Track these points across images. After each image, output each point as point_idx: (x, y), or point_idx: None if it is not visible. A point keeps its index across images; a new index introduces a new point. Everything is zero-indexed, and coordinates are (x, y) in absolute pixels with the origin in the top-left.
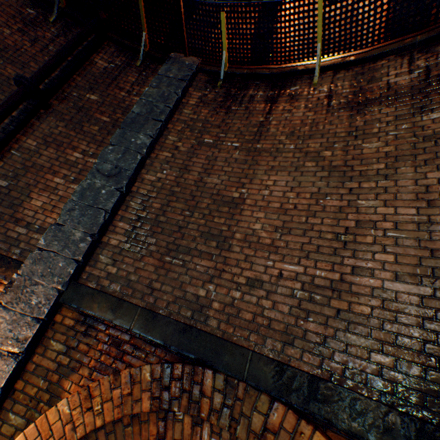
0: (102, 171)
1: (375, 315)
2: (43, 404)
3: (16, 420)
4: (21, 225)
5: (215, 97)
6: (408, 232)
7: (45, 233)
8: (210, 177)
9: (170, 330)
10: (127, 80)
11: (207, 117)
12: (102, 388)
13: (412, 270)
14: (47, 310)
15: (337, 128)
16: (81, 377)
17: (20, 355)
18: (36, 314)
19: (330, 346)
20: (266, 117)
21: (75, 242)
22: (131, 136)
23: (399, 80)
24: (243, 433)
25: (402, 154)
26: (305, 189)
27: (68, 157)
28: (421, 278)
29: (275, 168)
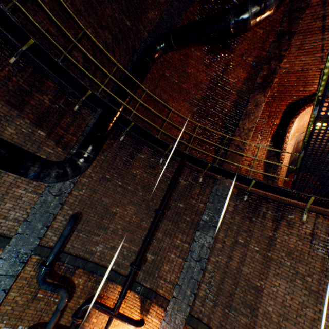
0: (193, 257)
1: None
2: None
3: None
4: (162, 278)
5: (242, 207)
6: None
7: (175, 288)
8: (243, 267)
9: None
10: (195, 191)
11: (239, 222)
12: None
13: None
14: (182, 327)
15: (315, 263)
16: None
17: None
18: (178, 328)
19: None
20: (273, 233)
21: (187, 295)
22: (203, 236)
23: None
24: None
25: None
26: (295, 297)
27: (174, 242)
28: None
29: (279, 274)
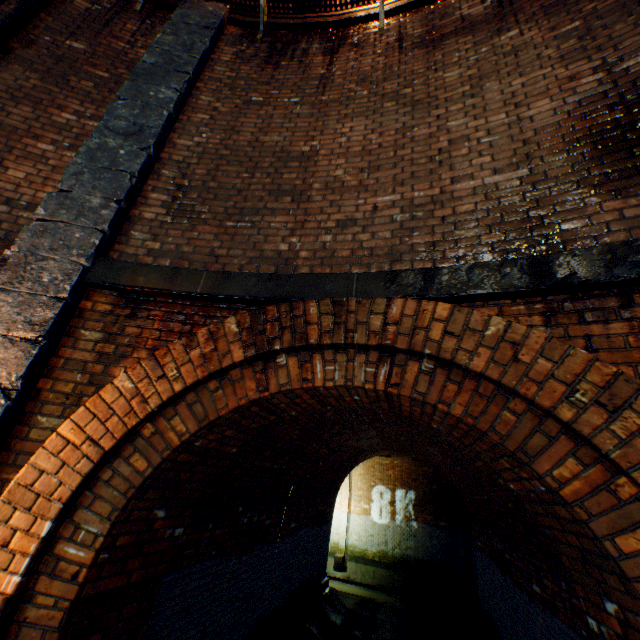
0: (115, 129)
1: (479, 208)
2: (88, 399)
3: (50, 422)
4: None
5: (256, 53)
6: (500, 134)
7: (44, 202)
8: (269, 136)
9: (251, 283)
10: (125, 28)
11: (251, 74)
12: (173, 353)
13: (508, 162)
14: (71, 287)
15: (414, 67)
16: (138, 361)
17: (41, 342)
18: (54, 293)
19: (440, 248)
20: (328, 70)
21: (93, 210)
22: (149, 90)
23: (473, 12)
24: (362, 338)
25: (485, 73)
26: (388, 128)
27: (54, 119)
28: (518, 165)
29: (349, 116)
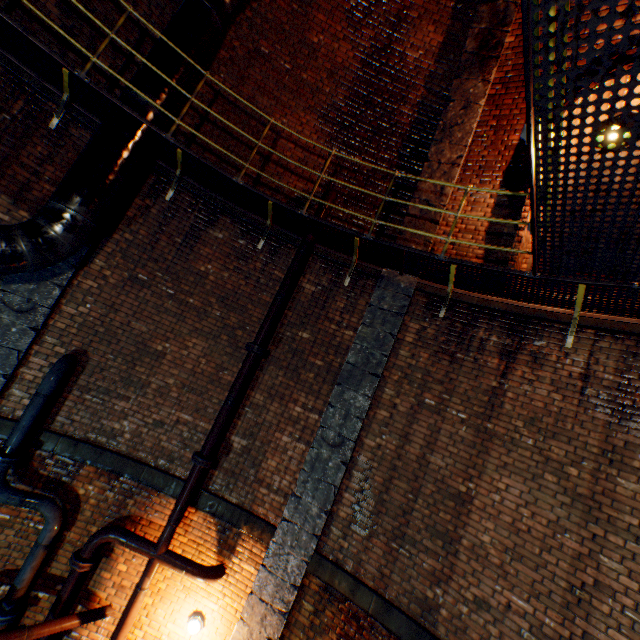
0: (326, 439)
1: None
2: None
3: None
4: (263, 485)
5: (436, 333)
6: None
7: (287, 503)
8: (433, 455)
9: (403, 626)
10: (335, 306)
11: (427, 364)
12: None
13: None
14: (300, 579)
15: (588, 437)
16: (331, 639)
17: (286, 612)
18: (292, 581)
19: None
20: (499, 382)
21: (312, 516)
22: (349, 395)
23: None
24: None
25: None
26: (541, 511)
27: (290, 412)
28: None
29: (508, 466)
